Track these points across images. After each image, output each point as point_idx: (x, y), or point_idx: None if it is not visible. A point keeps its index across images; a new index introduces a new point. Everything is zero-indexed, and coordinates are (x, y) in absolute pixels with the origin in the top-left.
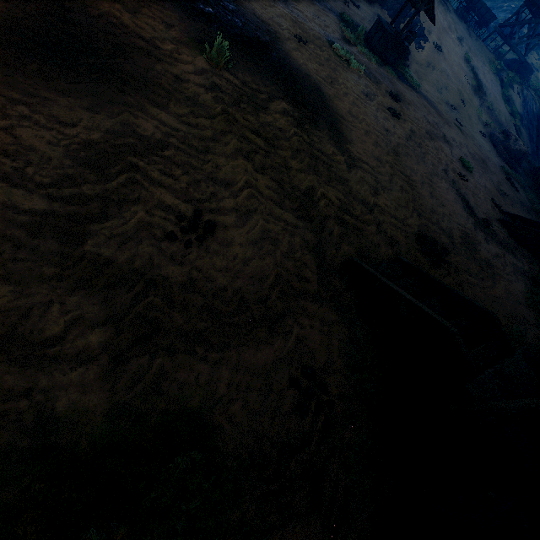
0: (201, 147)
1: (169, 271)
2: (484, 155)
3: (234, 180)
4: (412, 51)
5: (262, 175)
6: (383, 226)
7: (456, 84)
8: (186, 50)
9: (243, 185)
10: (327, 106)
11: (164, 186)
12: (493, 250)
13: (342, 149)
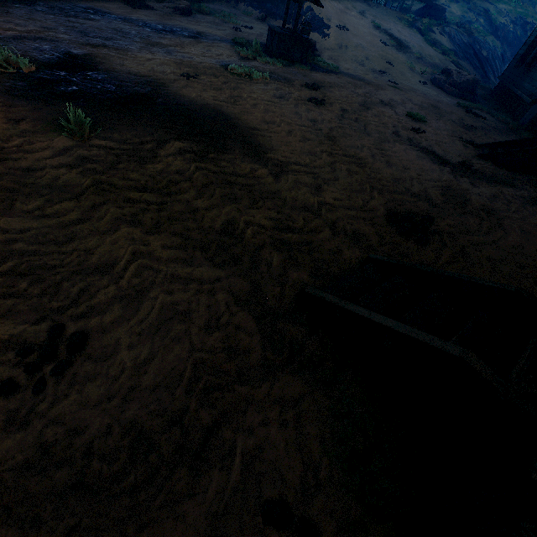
0: (62, 237)
1: (1, 451)
2: (433, 100)
3: (116, 258)
4: (319, 42)
5: (158, 234)
6: (339, 225)
7: (375, 51)
8: (40, 137)
9: (129, 259)
10: (234, 125)
11: (0, 314)
12: (485, 191)
13: (262, 161)
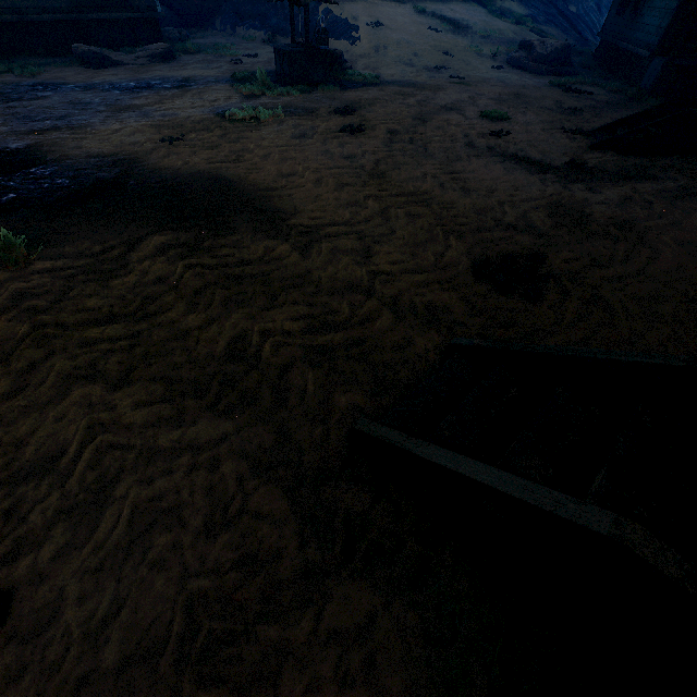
0: None
1: None
2: (515, 87)
3: (63, 442)
4: (349, 51)
5: (129, 386)
6: (404, 301)
7: (424, 44)
8: None
9: (83, 440)
10: (239, 191)
11: None
12: (611, 196)
13: (281, 234)
